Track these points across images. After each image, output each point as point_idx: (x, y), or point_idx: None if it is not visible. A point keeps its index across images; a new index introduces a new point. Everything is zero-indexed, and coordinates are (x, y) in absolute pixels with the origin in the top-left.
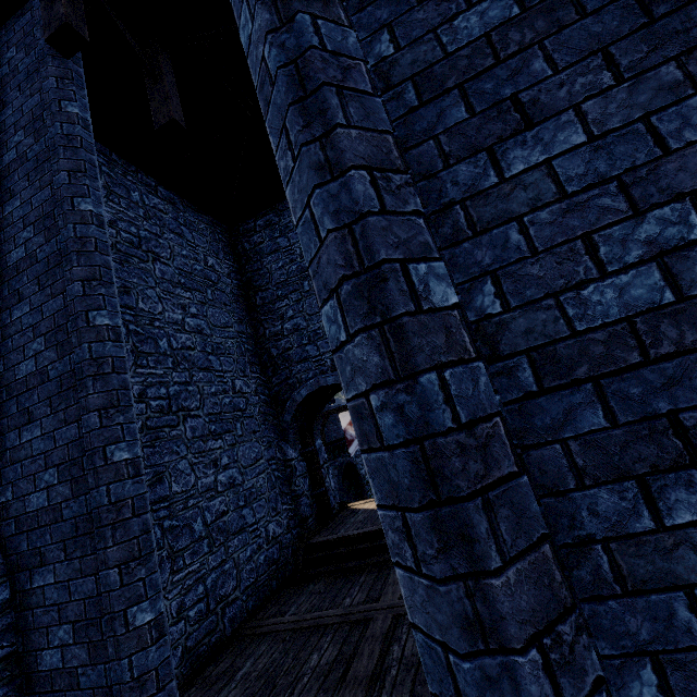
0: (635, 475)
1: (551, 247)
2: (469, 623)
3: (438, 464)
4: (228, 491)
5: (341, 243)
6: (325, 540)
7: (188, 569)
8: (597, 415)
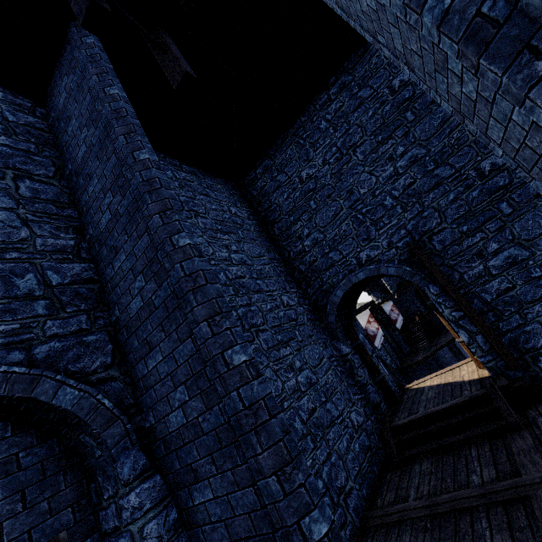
0: None
1: None
2: None
3: None
4: (309, 390)
5: None
6: (409, 421)
7: None
8: None
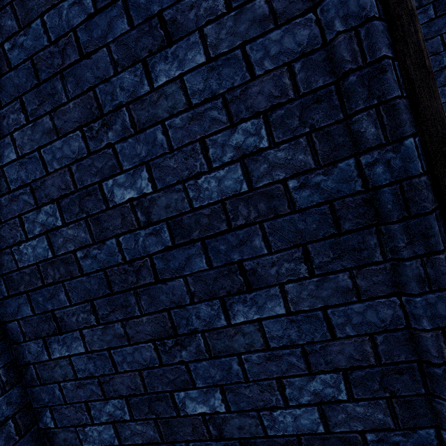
0: (42, 337)
1: (7, 220)
2: None
3: None
4: None
5: None
6: None
7: None
8: (28, 309)
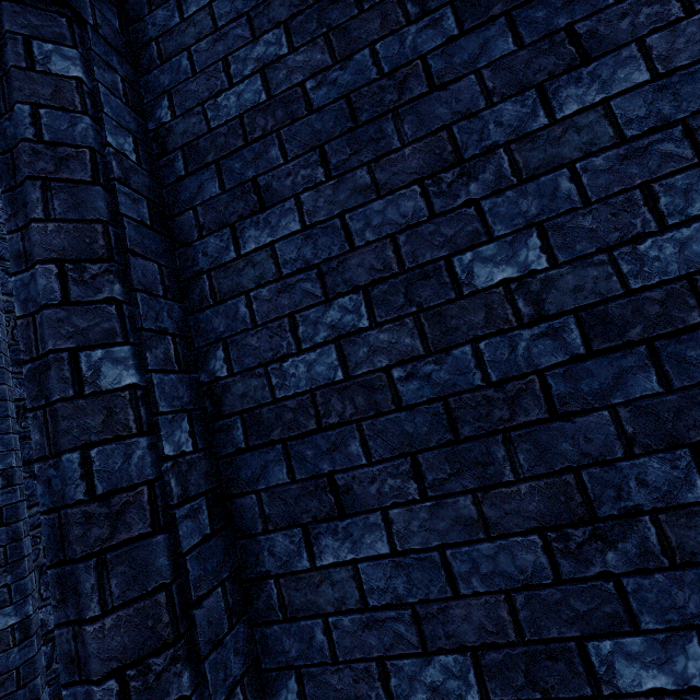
0: (302, 523)
1: (267, 322)
2: (72, 659)
3: (68, 530)
4: None
5: (25, 330)
6: None
7: None
8: (282, 472)
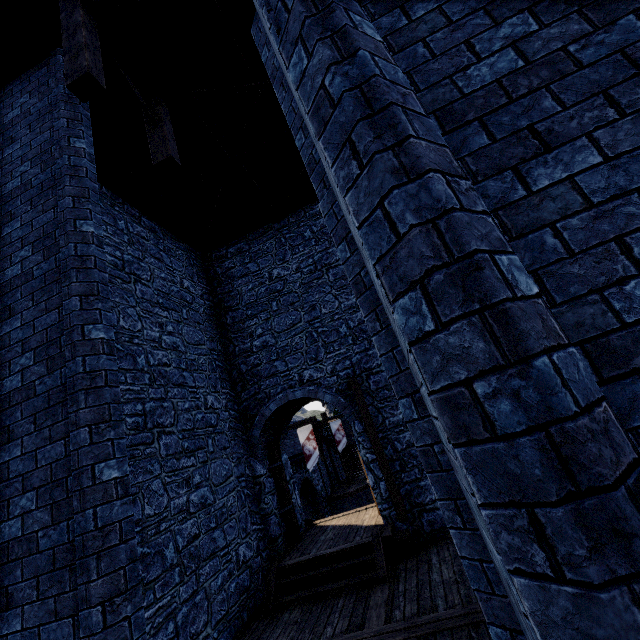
0: None
1: (587, 249)
2: None
3: (570, 451)
4: (199, 512)
5: (426, 236)
6: (297, 562)
7: (159, 603)
8: None
